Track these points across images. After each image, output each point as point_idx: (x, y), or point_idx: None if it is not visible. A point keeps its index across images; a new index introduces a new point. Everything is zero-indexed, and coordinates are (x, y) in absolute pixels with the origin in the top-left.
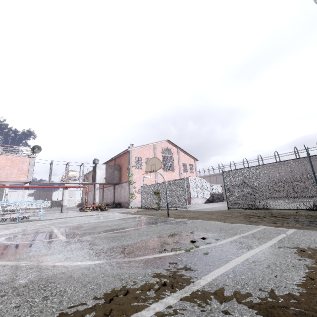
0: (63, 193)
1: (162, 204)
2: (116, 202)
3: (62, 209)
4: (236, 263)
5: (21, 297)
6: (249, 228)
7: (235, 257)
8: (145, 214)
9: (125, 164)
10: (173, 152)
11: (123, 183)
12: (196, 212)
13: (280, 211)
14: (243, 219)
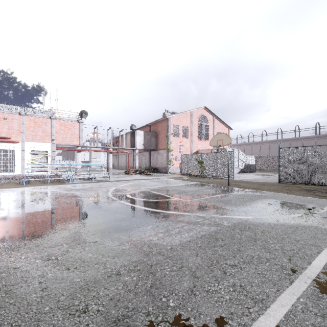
0: (108, 157)
1: (206, 173)
2: (154, 167)
3: (109, 171)
4: None
5: (247, 231)
6: (326, 201)
7: None
8: (199, 181)
9: (163, 131)
10: (209, 120)
11: (160, 149)
12: (248, 183)
13: None
14: (309, 193)
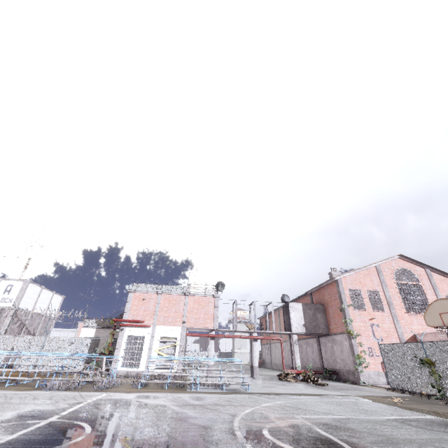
0: (252, 347)
1: None
2: (329, 369)
3: (253, 373)
4: None
5: None
6: None
7: None
8: (435, 413)
9: (333, 301)
10: (418, 275)
11: (335, 334)
12: None
13: None
14: None
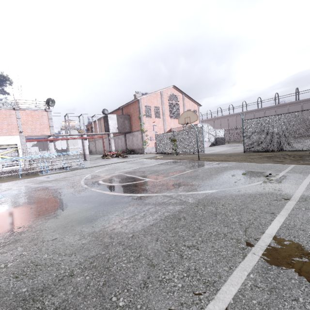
0: (83, 144)
1: (179, 150)
2: (130, 149)
3: (86, 158)
4: (304, 186)
5: (209, 206)
6: (283, 166)
7: (299, 183)
8: (172, 159)
9: (135, 113)
10: (179, 98)
11: (135, 131)
12: (217, 155)
13: (293, 153)
14: (269, 160)
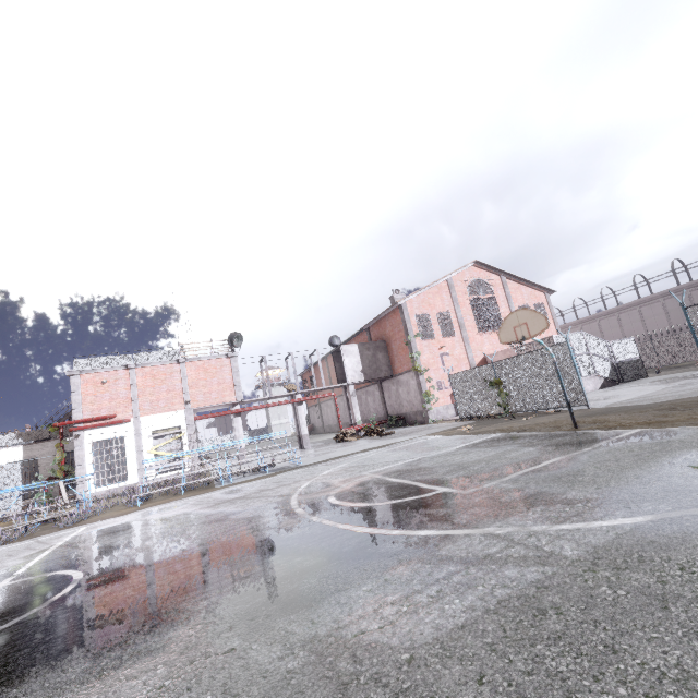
0: (297, 413)
1: (515, 406)
2: (395, 416)
3: (303, 443)
4: None
5: (634, 571)
6: None
7: None
8: (501, 430)
9: (396, 334)
10: (493, 286)
11: (400, 374)
12: (629, 410)
13: None
14: None
